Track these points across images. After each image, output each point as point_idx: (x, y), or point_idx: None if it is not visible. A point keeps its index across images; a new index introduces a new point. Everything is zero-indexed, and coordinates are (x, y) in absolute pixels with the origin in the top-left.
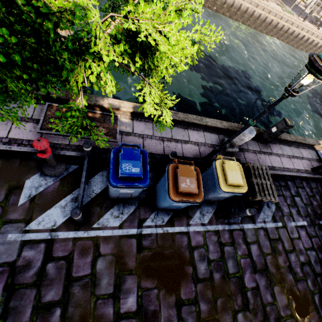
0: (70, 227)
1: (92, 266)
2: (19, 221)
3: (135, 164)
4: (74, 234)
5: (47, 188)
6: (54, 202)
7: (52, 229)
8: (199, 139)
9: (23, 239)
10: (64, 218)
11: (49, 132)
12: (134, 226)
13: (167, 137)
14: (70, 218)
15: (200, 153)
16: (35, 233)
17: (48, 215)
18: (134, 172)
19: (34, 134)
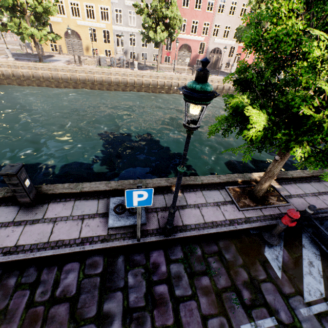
0: None
1: None
2: (294, 294)
3: None
4: None
5: (283, 257)
6: (299, 270)
7: (323, 298)
8: None
9: (313, 312)
10: (320, 284)
11: (247, 208)
12: None
13: (315, 191)
14: (325, 284)
15: None
16: (316, 305)
17: (307, 283)
18: None
19: (237, 212)
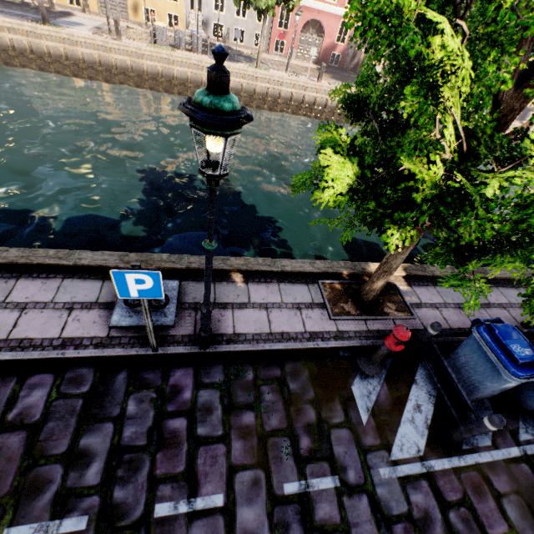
0: (437, 451)
1: (502, 514)
2: (378, 448)
3: (521, 344)
4: (448, 462)
5: (378, 395)
6: (398, 415)
7: (419, 456)
8: (499, 299)
9: (398, 475)
10: (422, 437)
11: (343, 318)
12: (510, 443)
13: (462, 302)
14: (429, 438)
15: (515, 319)
16: (405, 465)
17: (402, 435)
18: (529, 355)
19: (327, 322)
